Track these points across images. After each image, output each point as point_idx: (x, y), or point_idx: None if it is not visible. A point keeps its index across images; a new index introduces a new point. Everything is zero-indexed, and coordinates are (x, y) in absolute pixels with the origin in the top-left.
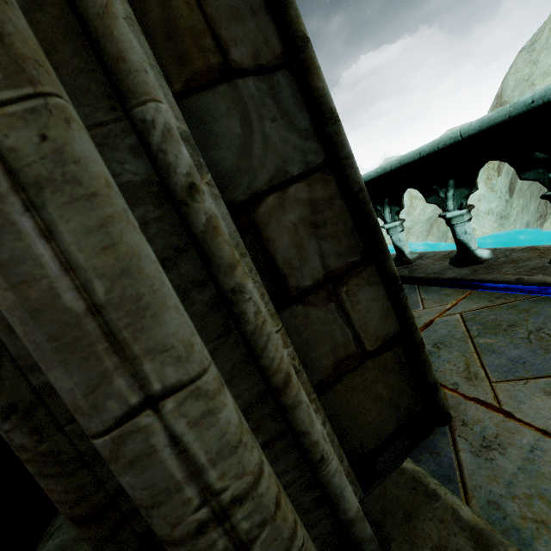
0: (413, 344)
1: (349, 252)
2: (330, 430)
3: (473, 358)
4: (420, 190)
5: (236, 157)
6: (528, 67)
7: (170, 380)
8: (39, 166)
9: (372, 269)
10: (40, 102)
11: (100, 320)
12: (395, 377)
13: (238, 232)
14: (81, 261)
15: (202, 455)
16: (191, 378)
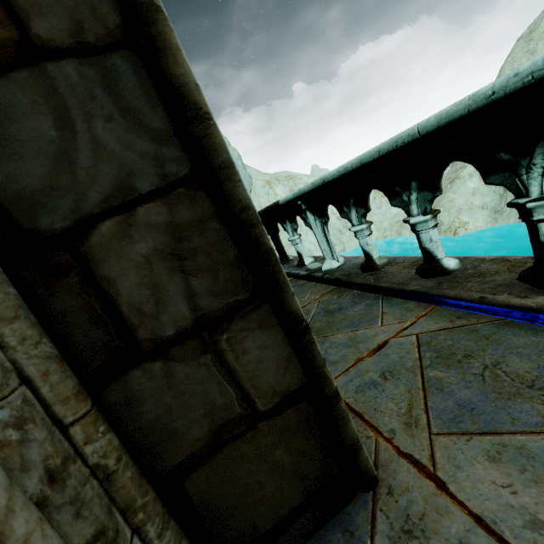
0: (324, 399)
1: (232, 289)
2: (171, 541)
3: (419, 397)
4: (384, 192)
5: (49, 170)
6: (525, 57)
7: None
8: None
9: (266, 309)
10: None
11: None
12: (300, 439)
13: (4, 286)
14: None
15: None
16: None
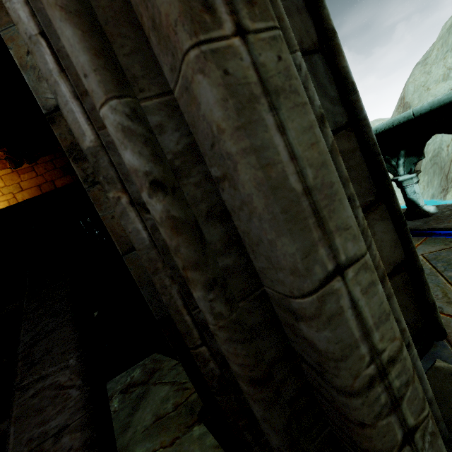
0: (416, 269)
1: (367, 193)
2: None
3: (448, 287)
4: None
5: None
6: (423, 76)
7: (350, 254)
8: (276, 79)
9: (383, 208)
10: (277, 33)
11: (310, 200)
12: (404, 297)
13: None
14: (299, 152)
15: (370, 318)
16: (361, 253)
